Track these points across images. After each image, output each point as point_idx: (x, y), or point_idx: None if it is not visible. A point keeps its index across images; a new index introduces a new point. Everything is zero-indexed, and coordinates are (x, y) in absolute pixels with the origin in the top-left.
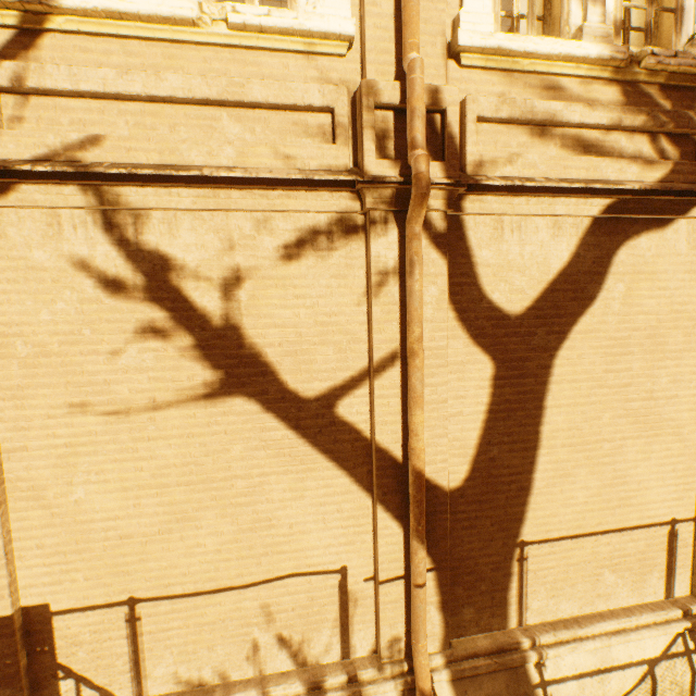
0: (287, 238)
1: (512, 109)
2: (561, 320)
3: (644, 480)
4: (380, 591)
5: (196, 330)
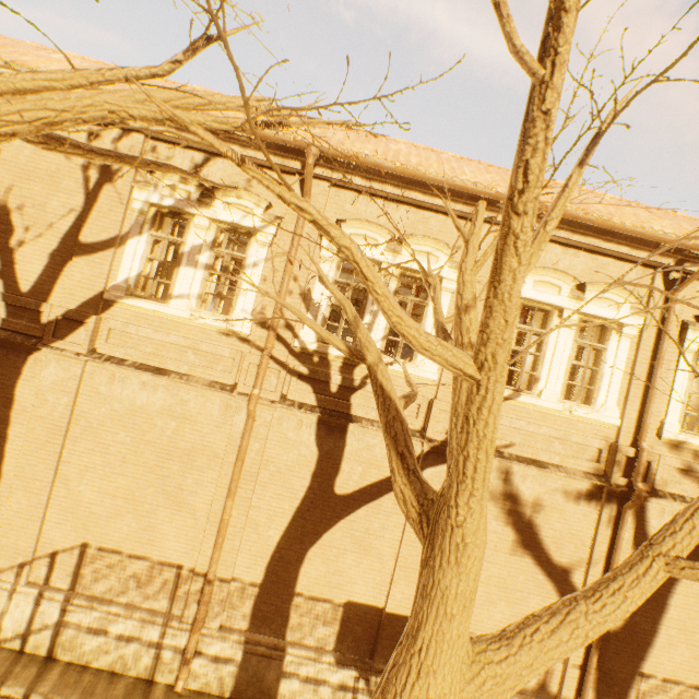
0: (567, 494)
1: (680, 464)
2: None
3: None
4: (567, 669)
5: (520, 521)
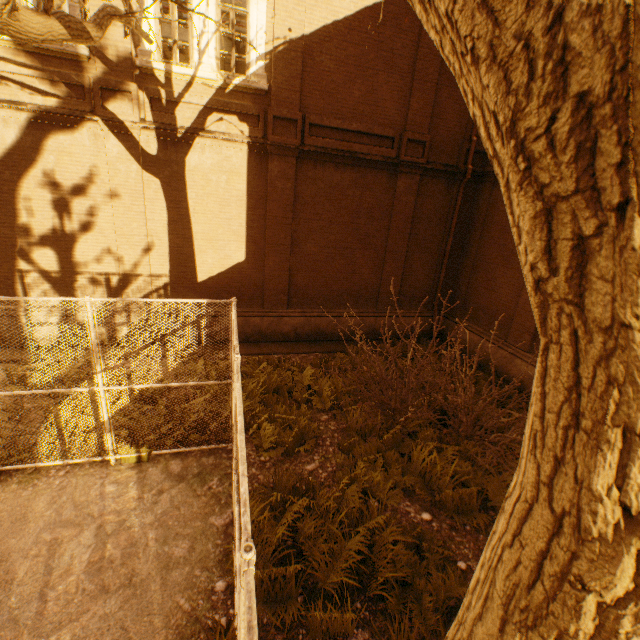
0: None
1: None
2: (20, 169)
3: (87, 252)
4: None
5: None
